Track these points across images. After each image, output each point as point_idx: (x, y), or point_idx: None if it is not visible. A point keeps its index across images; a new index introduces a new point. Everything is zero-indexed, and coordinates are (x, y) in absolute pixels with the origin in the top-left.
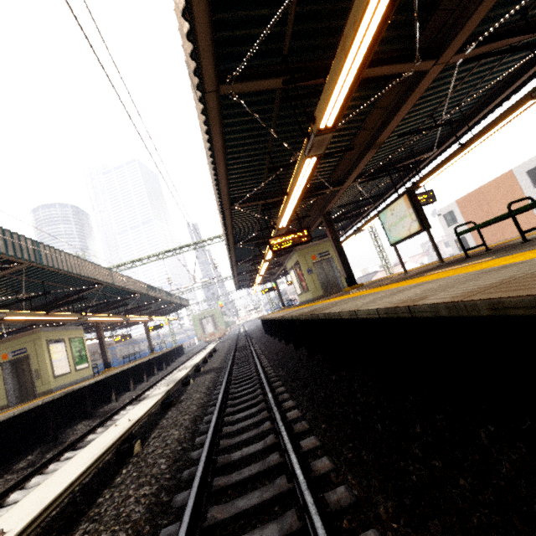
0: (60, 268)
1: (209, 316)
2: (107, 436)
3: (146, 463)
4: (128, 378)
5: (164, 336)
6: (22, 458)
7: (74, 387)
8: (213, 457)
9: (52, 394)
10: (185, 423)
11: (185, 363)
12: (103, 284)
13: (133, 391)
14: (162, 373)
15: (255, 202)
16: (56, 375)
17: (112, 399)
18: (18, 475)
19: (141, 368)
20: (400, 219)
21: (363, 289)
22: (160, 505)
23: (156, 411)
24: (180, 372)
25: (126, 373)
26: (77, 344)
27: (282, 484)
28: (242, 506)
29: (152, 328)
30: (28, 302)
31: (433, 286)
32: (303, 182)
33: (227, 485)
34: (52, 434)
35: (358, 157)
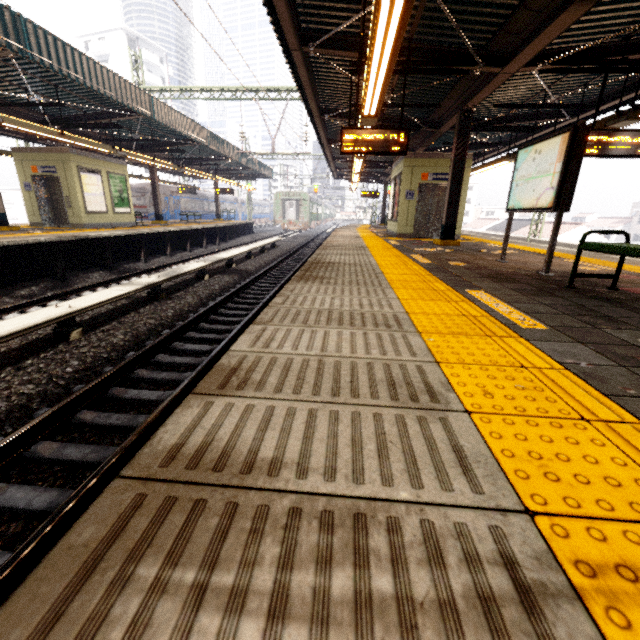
0: (64, 73)
1: (295, 200)
2: (32, 317)
3: (63, 358)
4: (166, 242)
5: (243, 203)
6: (26, 286)
7: (91, 234)
8: (113, 384)
9: (78, 230)
10: (142, 328)
11: (240, 246)
12: (140, 114)
13: (169, 258)
14: (212, 248)
15: (343, 50)
16: (89, 211)
17: (141, 258)
18: (14, 301)
19: (186, 236)
20: (539, 174)
21: (432, 257)
22: (24, 410)
23: (143, 298)
24: (196, 263)
25: (164, 237)
26: (118, 182)
27: (108, 456)
28: (66, 454)
29: (221, 191)
30: (52, 108)
31: (349, 350)
32: (388, 41)
33: (86, 423)
34: (60, 274)
35: (554, 12)
